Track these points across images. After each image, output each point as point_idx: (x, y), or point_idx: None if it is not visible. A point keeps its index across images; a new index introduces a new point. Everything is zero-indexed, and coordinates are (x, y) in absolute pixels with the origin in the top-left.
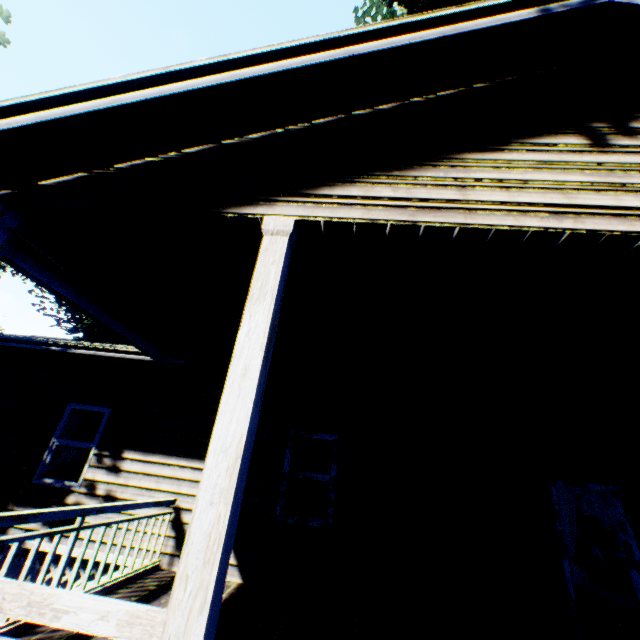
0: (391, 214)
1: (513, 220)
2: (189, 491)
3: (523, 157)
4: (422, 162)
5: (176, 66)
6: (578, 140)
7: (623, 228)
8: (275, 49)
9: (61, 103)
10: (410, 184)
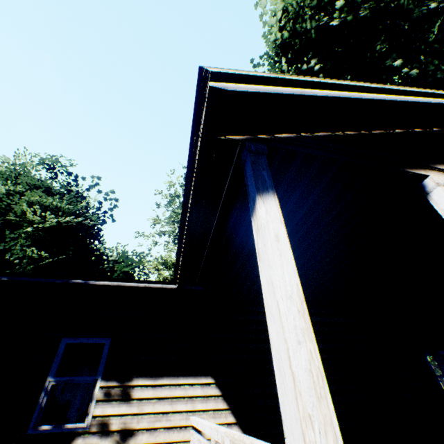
0: None
1: None
2: (203, 407)
3: None
4: None
5: (383, 86)
6: None
7: None
8: (418, 91)
9: (335, 88)
10: None
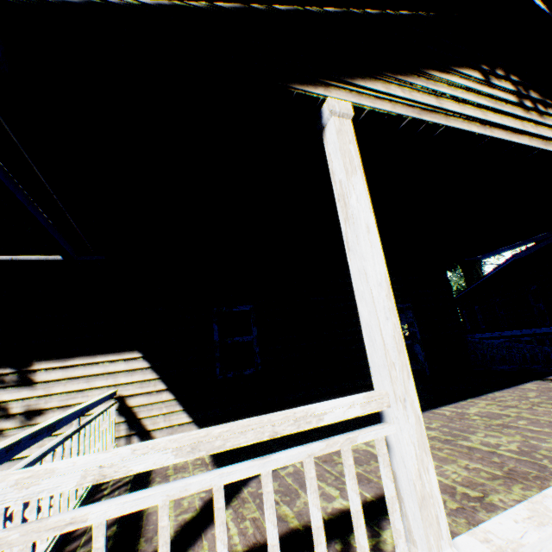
0: (407, 111)
1: (466, 126)
2: (128, 380)
3: (459, 81)
4: (411, 71)
5: None
6: (478, 76)
7: (507, 138)
8: None
9: None
10: (410, 89)
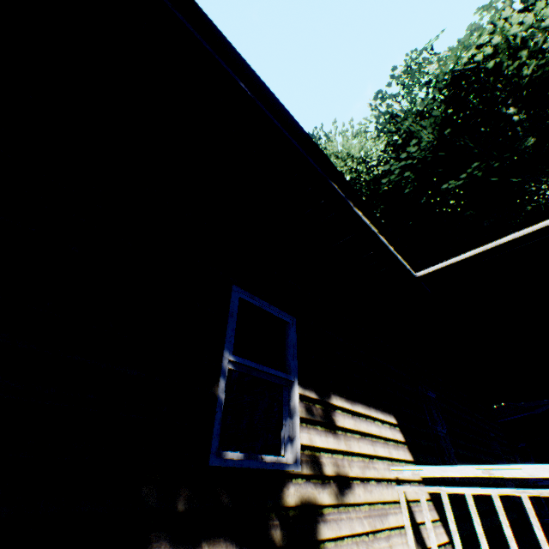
0: None
1: None
2: (397, 455)
3: None
4: None
5: None
6: None
7: None
8: None
9: None
10: None
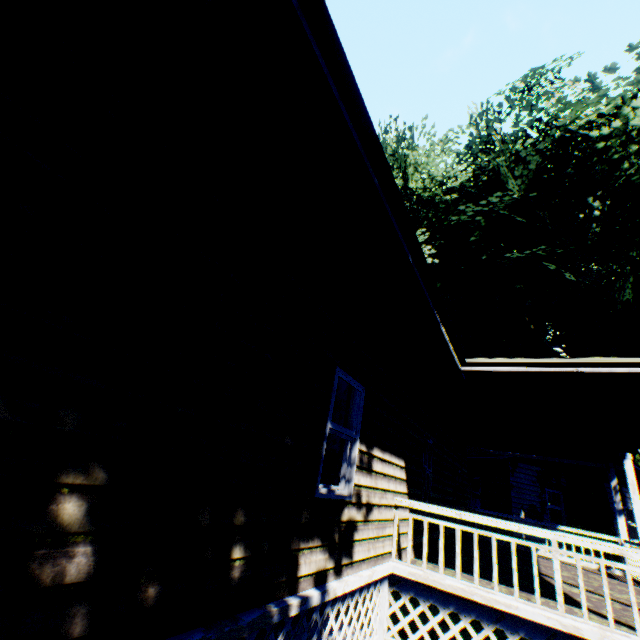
0: None
1: None
2: (399, 489)
3: None
4: None
5: None
6: None
7: None
8: None
9: None
10: None
